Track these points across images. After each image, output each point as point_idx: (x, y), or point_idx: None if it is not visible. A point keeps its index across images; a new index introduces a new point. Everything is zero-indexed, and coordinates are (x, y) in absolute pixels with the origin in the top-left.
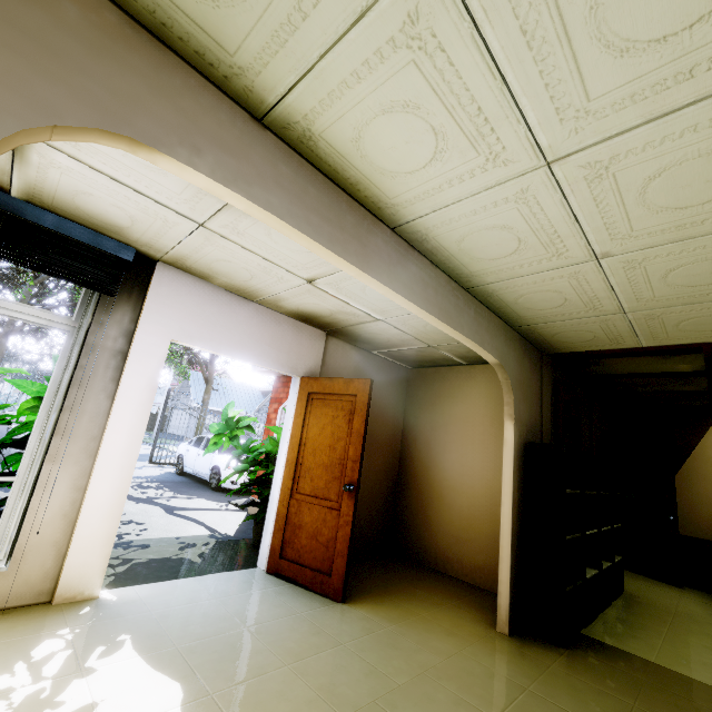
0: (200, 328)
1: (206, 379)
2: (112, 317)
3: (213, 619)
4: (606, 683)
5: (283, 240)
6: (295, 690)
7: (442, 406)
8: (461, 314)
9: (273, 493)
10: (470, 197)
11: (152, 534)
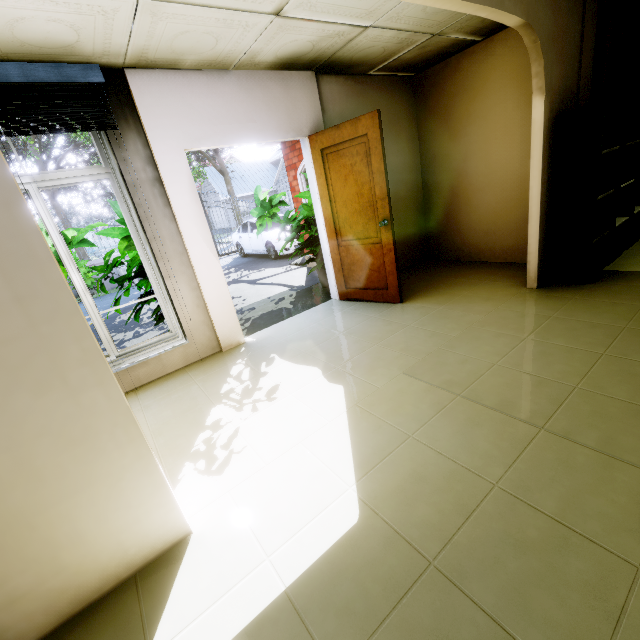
0: (200, 127)
1: (220, 172)
2: (129, 150)
3: (318, 334)
4: (621, 297)
5: None
6: (386, 354)
7: (458, 108)
8: None
9: (323, 248)
10: None
11: (251, 301)
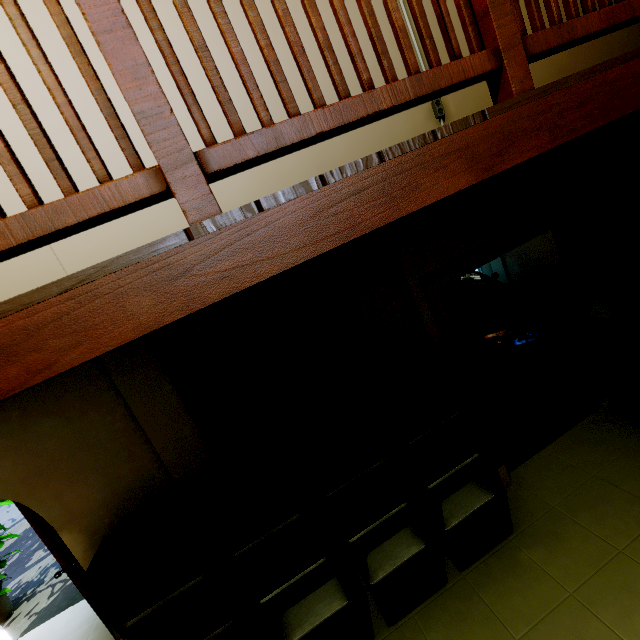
0: None
1: None
2: None
3: None
4: None
5: None
6: None
7: None
8: None
9: None
10: None
11: None
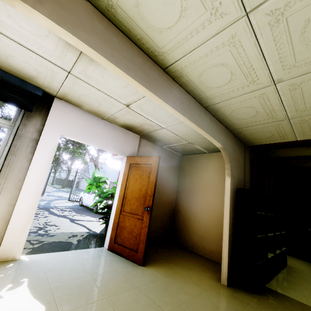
0: (76, 130)
1: (95, 165)
2: (31, 122)
3: (74, 272)
4: None
5: (110, 80)
6: None
7: (196, 173)
8: (202, 119)
9: (112, 211)
10: (203, 44)
11: (61, 231)
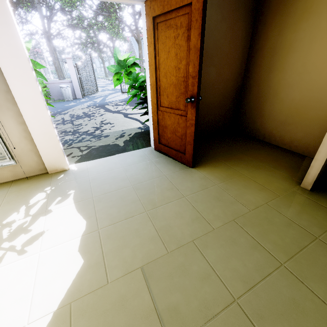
0: None
1: (137, 40)
2: None
3: (117, 180)
4: None
5: None
6: (145, 229)
7: (296, 1)
8: None
9: (149, 107)
10: None
11: (116, 128)
